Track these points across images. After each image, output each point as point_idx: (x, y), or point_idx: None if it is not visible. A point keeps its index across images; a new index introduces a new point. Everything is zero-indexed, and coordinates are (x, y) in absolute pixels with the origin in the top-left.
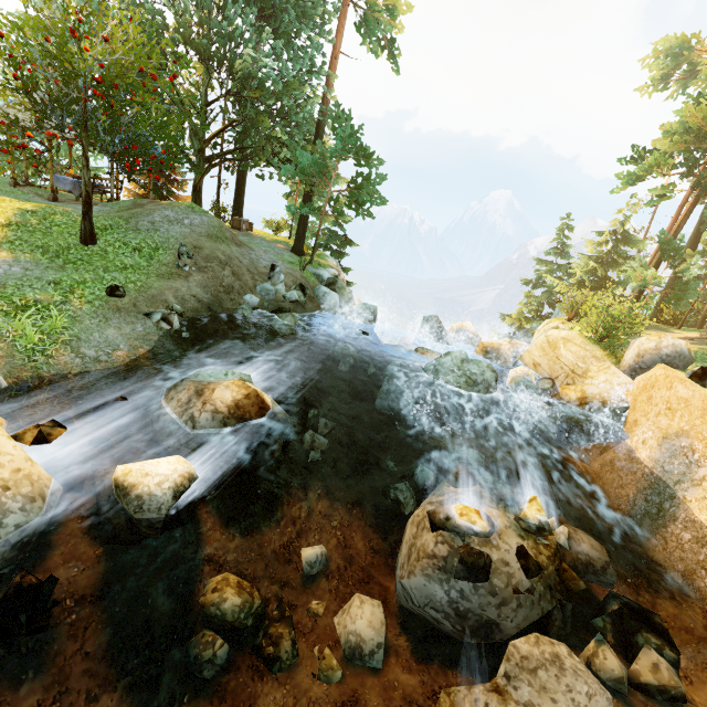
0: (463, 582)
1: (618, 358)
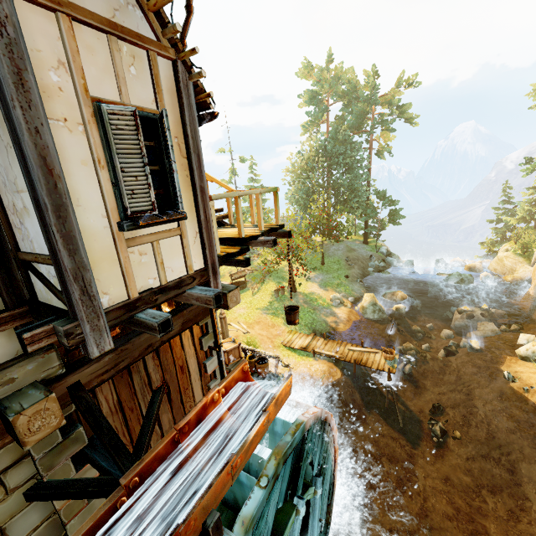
0: (468, 320)
1: (530, 260)
